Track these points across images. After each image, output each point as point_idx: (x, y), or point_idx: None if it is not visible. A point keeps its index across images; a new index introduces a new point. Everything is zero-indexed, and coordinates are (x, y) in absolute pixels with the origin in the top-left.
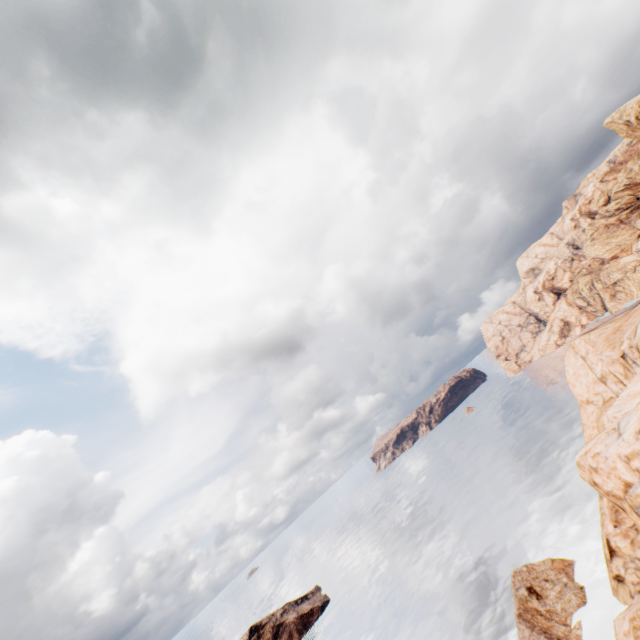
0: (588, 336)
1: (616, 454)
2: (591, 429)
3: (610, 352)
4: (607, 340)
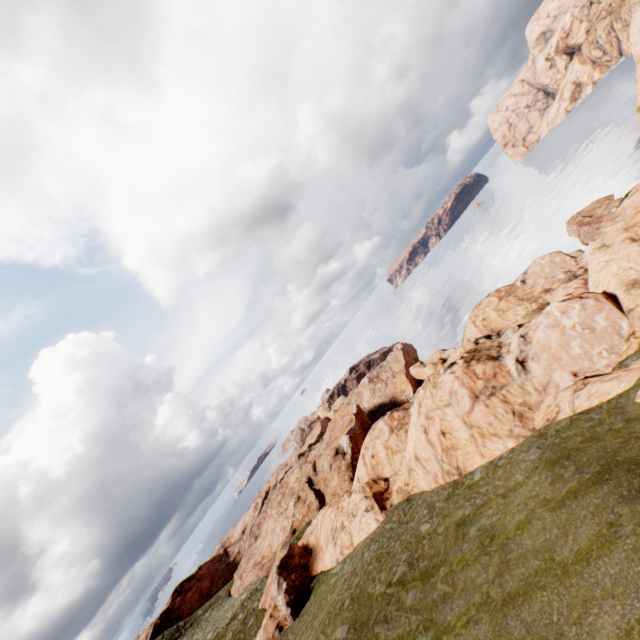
0: None
1: None
2: None
3: None
4: None
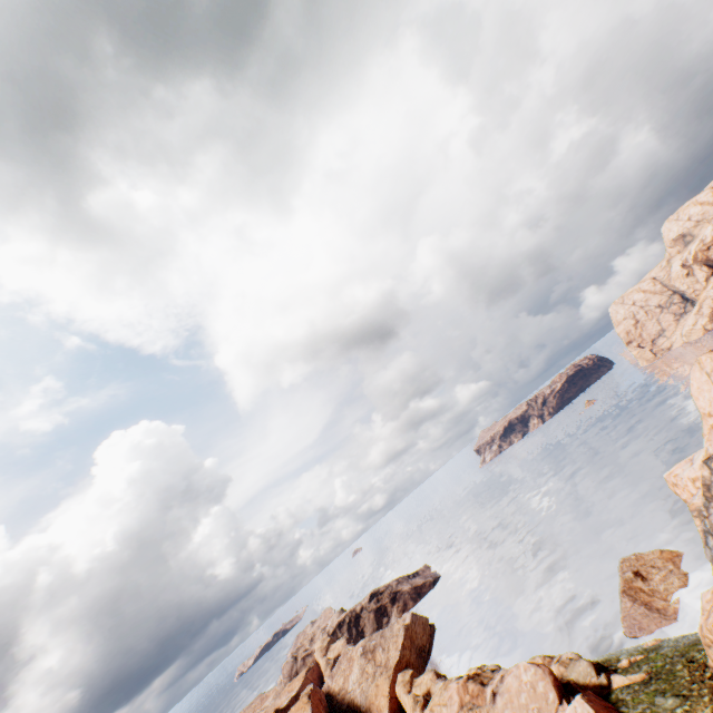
0: None
1: (687, 477)
2: None
3: None
4: None
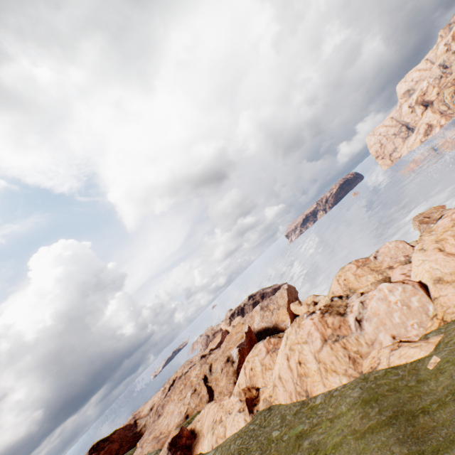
0: None
1: None
2: None
3: None
4: None
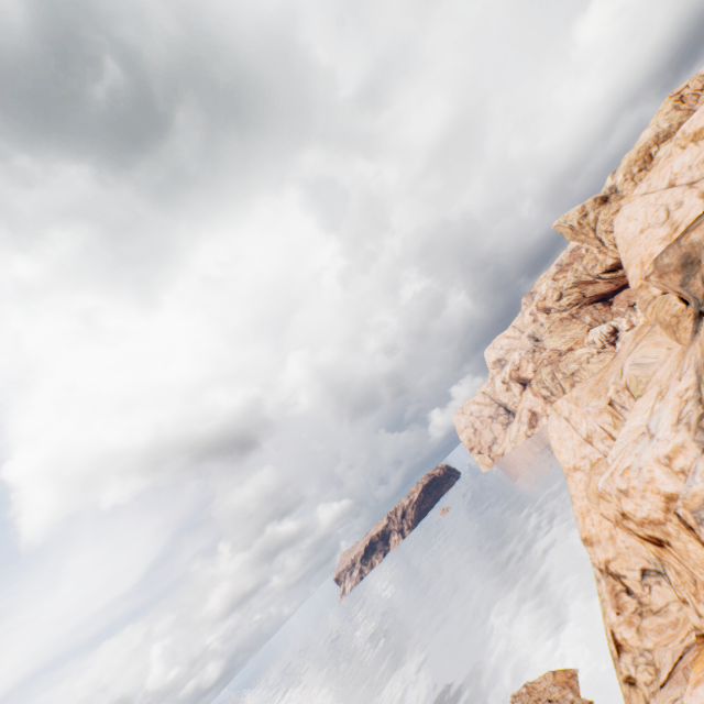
0: (570, 393)
1: (653, 458)
2: (581, 500)
3: (597, 401)
4: (591, 391)
